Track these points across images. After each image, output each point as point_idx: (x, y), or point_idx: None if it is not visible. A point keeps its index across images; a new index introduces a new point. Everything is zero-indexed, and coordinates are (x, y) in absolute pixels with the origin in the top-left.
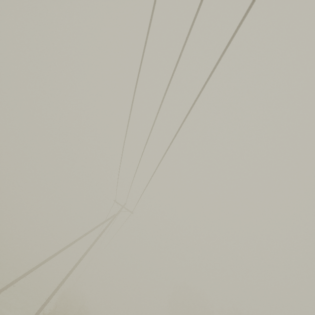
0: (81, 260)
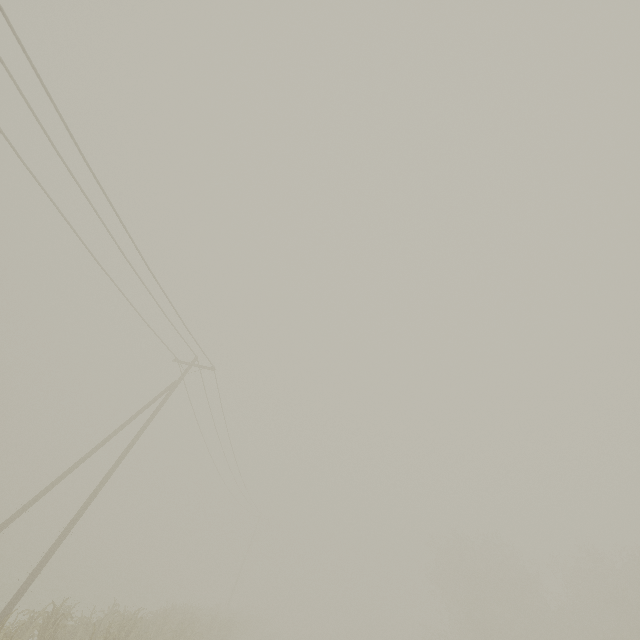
0: (108, 476)
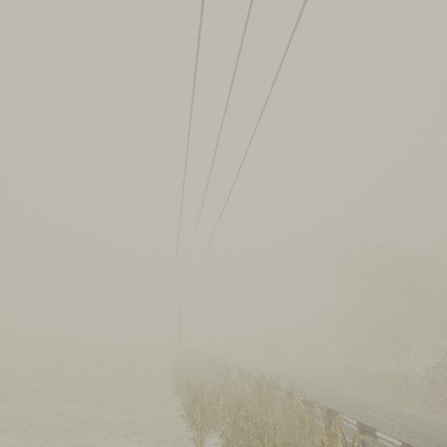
0: None
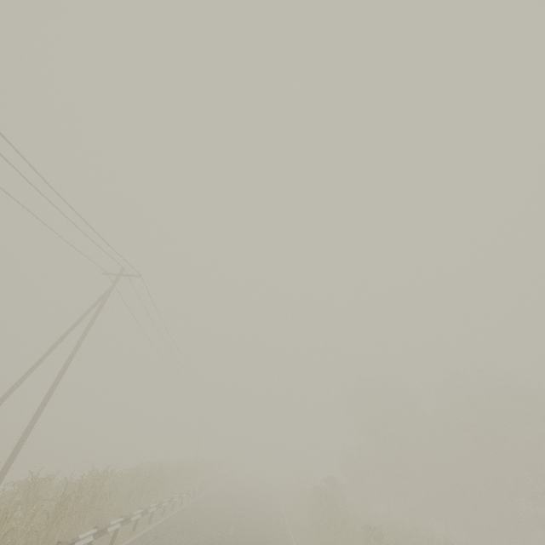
0: (61, 374)
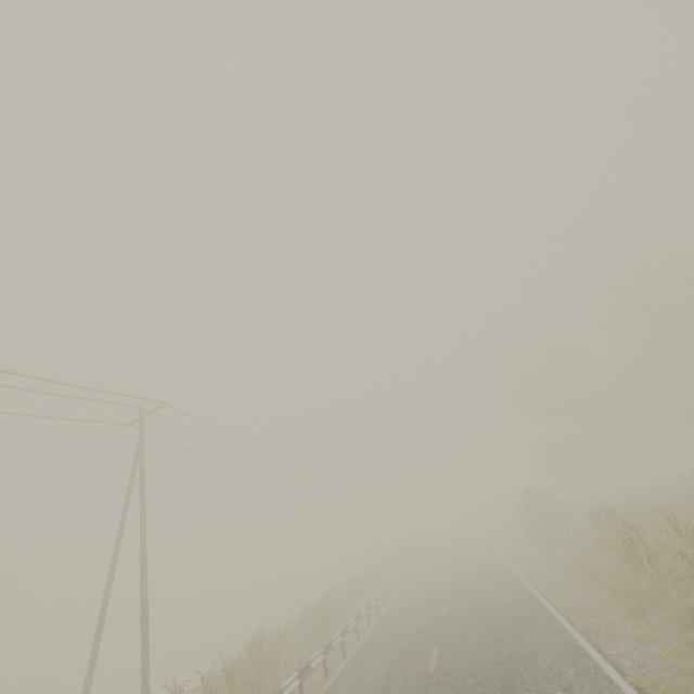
0: (143, 564)
